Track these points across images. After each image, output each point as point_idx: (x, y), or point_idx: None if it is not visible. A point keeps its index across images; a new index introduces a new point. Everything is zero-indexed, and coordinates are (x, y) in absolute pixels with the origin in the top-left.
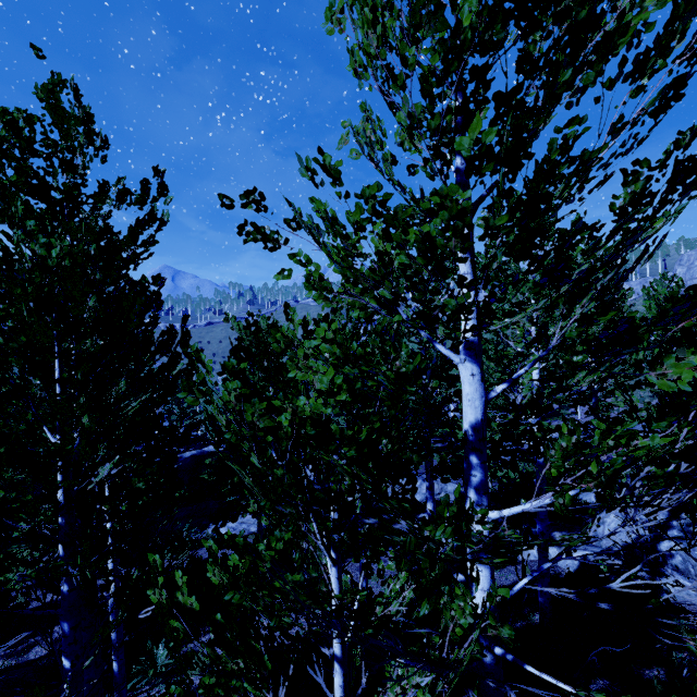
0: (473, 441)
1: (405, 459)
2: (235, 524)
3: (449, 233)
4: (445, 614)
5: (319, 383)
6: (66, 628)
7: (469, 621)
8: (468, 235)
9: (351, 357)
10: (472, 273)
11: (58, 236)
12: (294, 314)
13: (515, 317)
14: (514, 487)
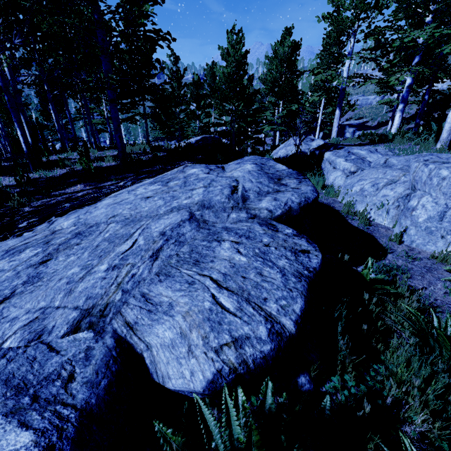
0: None
1: None
2: None
3: None
4: None
5: None
6: None
7: None
8: None
9: None
10: None
11: None
12: None
13: None
14: None
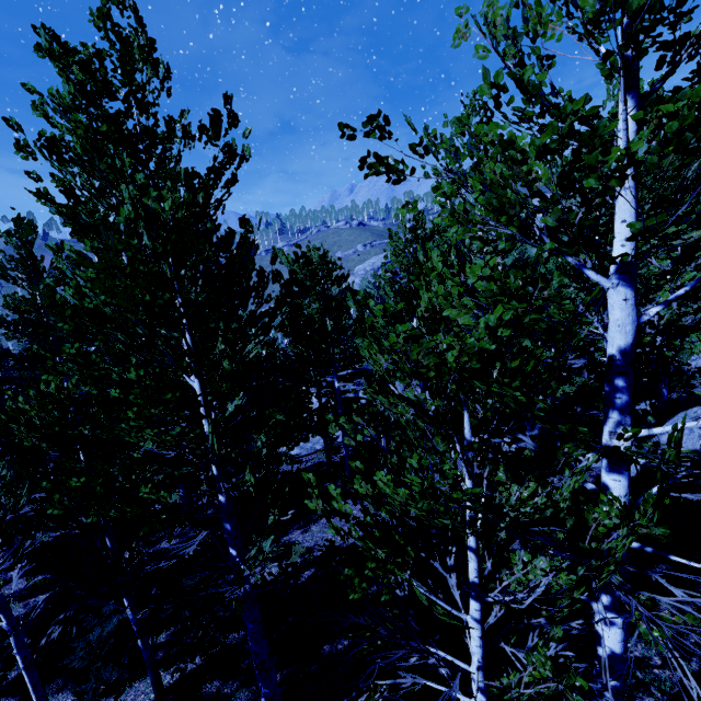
0: (620, 366)
1: (543, 385)
2: (302, 443)
3: (669, 149)
4: (587, 516)
5: (462, 319)
6: (229, 528)
7: (614, 522)
8: (695, 149)
9: (506, 292)
10: (634, 187)
11: (168, 188)
12: (432, 250)
13: (690, 234)
14: (567, 401)
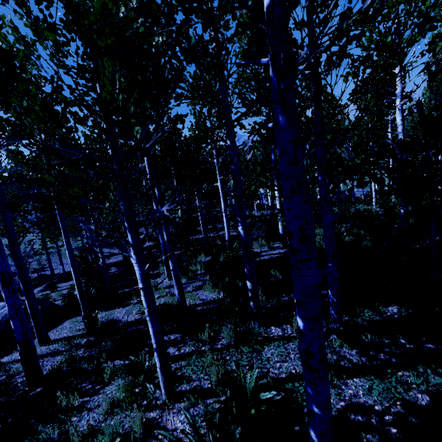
0: None
1: None
2: None
3: None
4: None
5: None
6: None
7: None
8: None
9: None
10: None
11: None
12: None
13: None
14: None
